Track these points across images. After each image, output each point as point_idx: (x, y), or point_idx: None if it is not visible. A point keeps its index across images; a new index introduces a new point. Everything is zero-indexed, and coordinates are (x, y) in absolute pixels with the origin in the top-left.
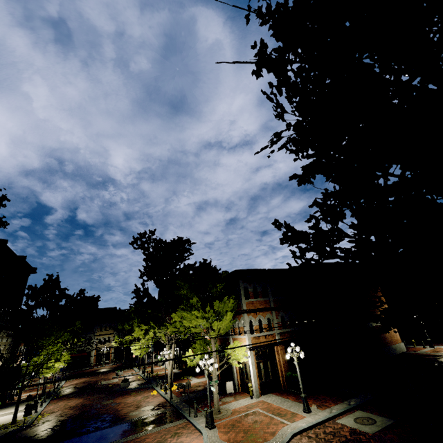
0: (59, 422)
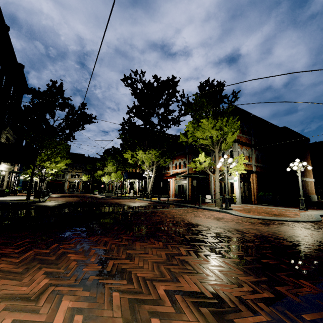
0: (70, 202)
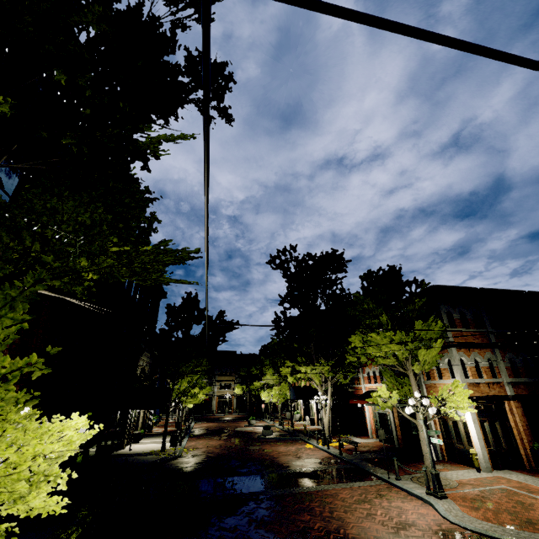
0: (210, 458)
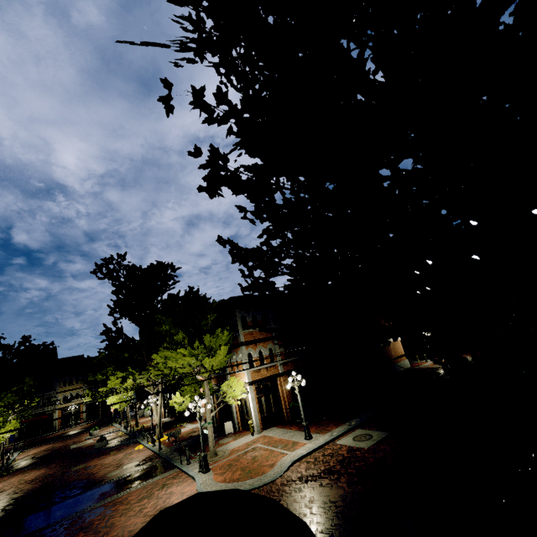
0: (12, 501)
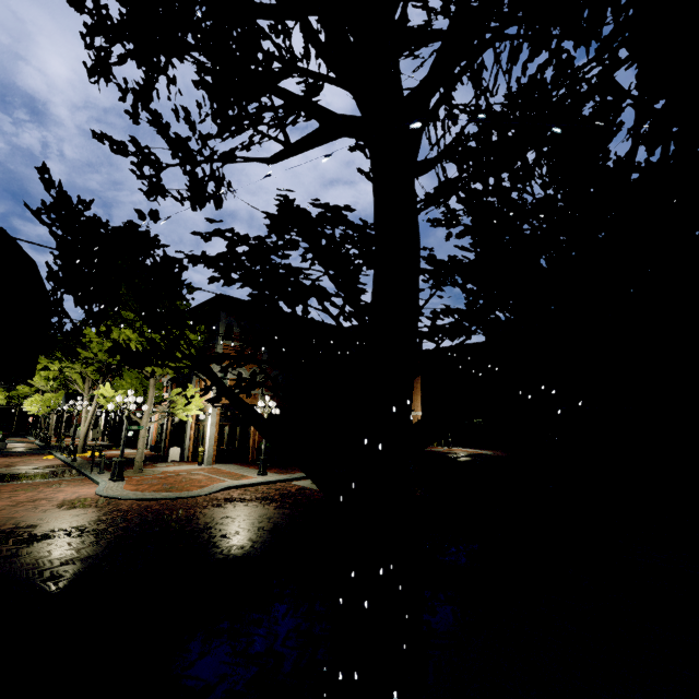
0: None
